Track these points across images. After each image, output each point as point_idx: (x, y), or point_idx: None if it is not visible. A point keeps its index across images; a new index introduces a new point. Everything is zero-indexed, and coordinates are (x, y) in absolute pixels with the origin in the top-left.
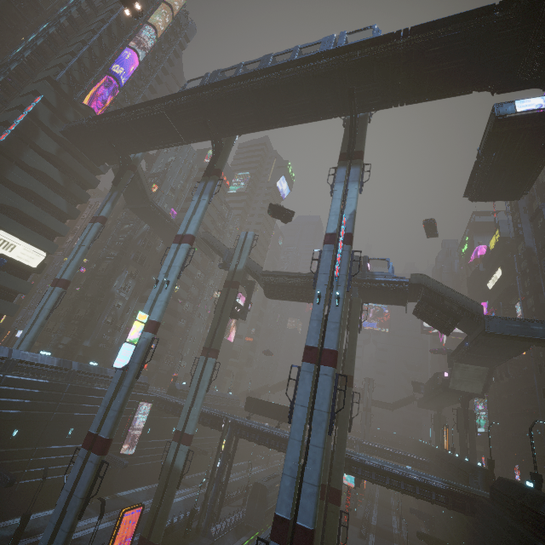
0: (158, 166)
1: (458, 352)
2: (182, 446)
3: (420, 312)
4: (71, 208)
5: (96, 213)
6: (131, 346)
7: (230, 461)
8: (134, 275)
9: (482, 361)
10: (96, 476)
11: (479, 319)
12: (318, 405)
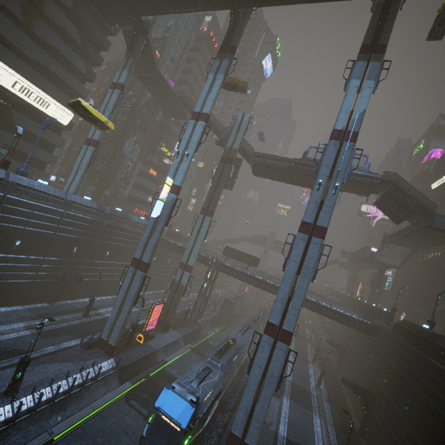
0: (158, 30)
1: (394, 236)
2: (186, 272)
3: (381, 203)
4: (88, 70)
5: (115, 79)
6: (161, 202)
7: (212, 285)
8: (139, 140)
9: (411, 245)
10: (142, 284)
11: (431, 216)
12: (307, 263)
